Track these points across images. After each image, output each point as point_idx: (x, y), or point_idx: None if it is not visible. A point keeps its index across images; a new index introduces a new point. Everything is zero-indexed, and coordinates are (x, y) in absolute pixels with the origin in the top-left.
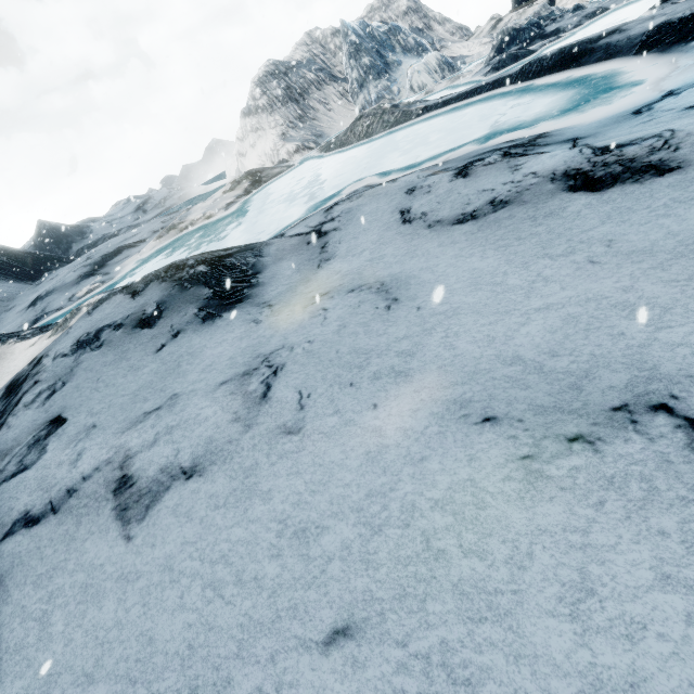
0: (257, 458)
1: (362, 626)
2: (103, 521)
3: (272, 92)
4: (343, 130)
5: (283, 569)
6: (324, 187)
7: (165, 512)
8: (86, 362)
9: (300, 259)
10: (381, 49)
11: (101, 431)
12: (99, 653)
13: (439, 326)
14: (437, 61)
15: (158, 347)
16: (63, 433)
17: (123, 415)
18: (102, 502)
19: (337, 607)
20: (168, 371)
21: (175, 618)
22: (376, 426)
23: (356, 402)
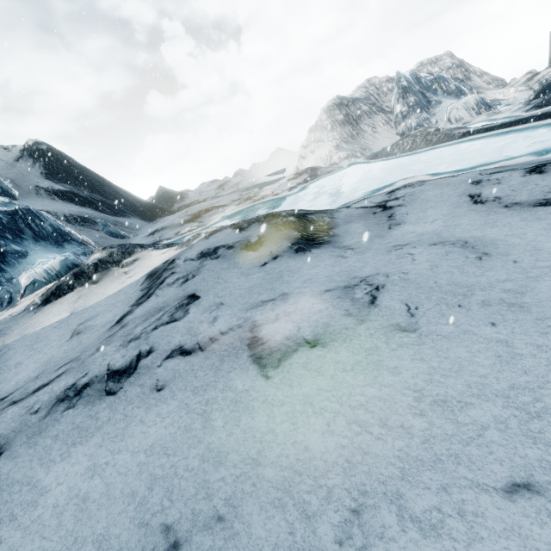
0: (376, 343)
1: (548, 487)
2: (242, 362)
3: (335, 117)
4: (384, 147)
5: (431, 425)
6: (372, 182)
7: (296, 365)
8: (208, 265)
9: (368, 223)
10: (425, 92)
11: (228, 307)
12: (259, 447)
13: (546, 276)
14: (475, 101)
15: (262, 263)
16: (199, 304)
17: (243, 300)
18: (239, 350)
19: (509, 466)
20: (273, 279)
21: (326, 438)
22: (500, 339)
23: (470, 319)
